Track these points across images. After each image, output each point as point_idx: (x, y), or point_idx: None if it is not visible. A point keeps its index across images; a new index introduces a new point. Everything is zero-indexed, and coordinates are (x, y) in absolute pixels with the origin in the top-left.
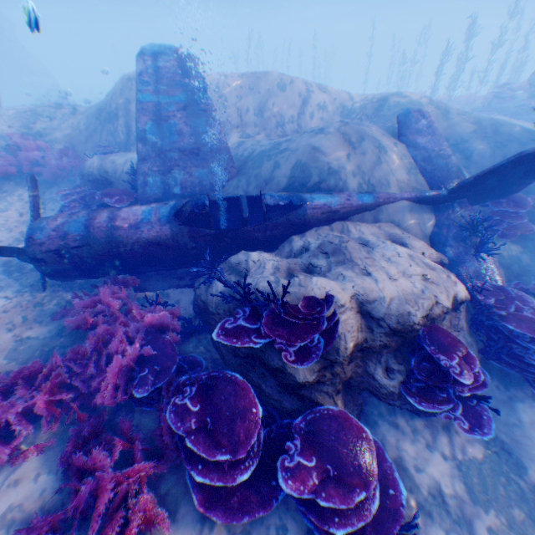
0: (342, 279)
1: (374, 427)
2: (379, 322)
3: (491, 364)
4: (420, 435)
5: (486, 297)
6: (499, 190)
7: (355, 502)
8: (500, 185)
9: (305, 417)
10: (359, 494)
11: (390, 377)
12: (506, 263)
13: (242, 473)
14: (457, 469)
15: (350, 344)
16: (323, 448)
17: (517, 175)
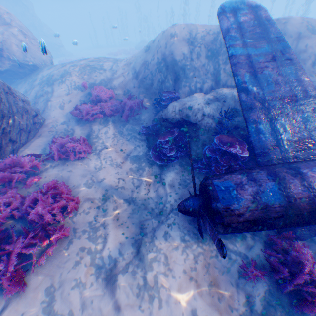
0: None
1: None
2: None
3: None
4: None
5: None
6: None
7: None
8: None
9: None
10: None
11: None
12: None
13: None
14: None
15: None
16: None
17: None
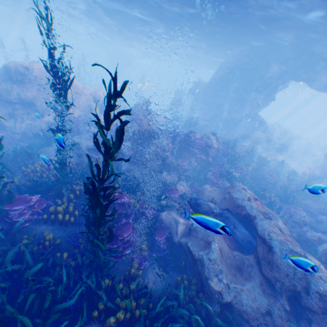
0: None
1: None
2: None
3: None
4: None
5: None
6: None
7: None
8: None
9: None
10: None
11: None
12: None
13: None
14: None
15: None
16: None
17: None
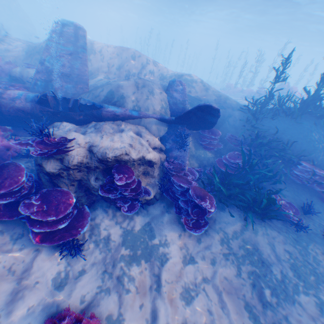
0: (89, 136)
1: (96, 210)
2: (96, 155)
3: (167, 197)
4: (115, 217)
5: (171, 166)
6: (201, 124)
7: (48, 219)
8: (200, 121)
9: (49, 189)
10: (52, 217)
11: (96, 181)
12: (202, 160)
13: (3, 201)
14: (124, 232)
15: (76, 160)
16: (47, 199)
17: (204, 117)
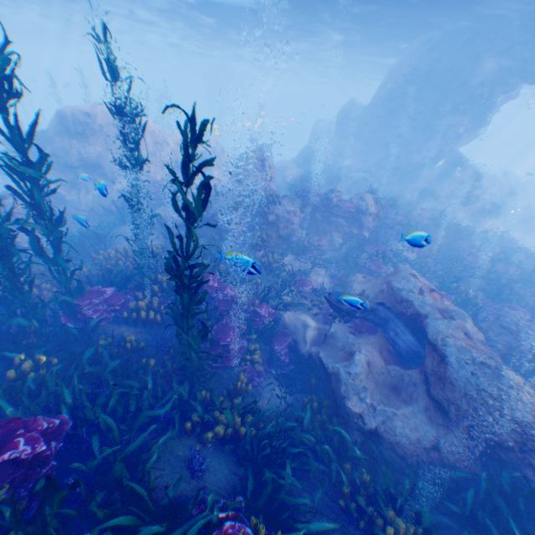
0: None
1: None
2: None
3: None
4: None
5: None
6: None
7: None
8: None
9: None
10: None
11: None
12: None
13: None
14: None
15: None
16: None
17: None
